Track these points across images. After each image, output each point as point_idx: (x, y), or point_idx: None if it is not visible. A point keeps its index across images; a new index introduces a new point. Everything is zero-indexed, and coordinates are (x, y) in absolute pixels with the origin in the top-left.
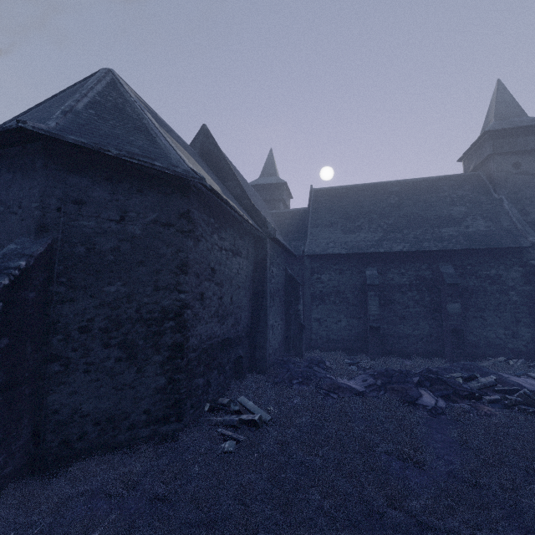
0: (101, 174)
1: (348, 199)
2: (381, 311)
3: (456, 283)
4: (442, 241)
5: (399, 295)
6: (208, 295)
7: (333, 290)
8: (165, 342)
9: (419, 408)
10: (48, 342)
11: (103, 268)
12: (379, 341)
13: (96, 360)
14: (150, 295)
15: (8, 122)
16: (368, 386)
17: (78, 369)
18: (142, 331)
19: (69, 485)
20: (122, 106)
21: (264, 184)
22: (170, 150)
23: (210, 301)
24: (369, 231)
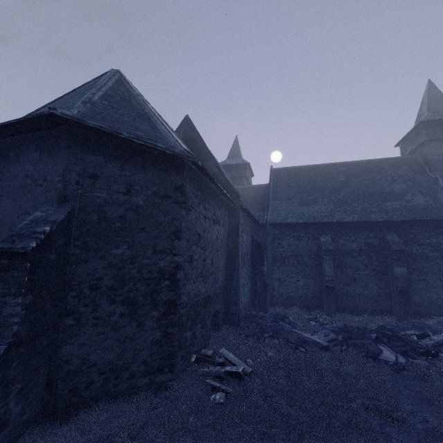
0: (113, 153)
1: (302, 177)
2: (334, 273)
3: (402, 250)
4: (387, 213)
5: (350, 259)
6: (195, 257)
7: (292, 254)
8: (161, 299)
9: (381, 363)
10: (63, 298)
11: (111, 233)
12: (334, 299)
13: (103, 315)
14: (149, 257)
15: (36, 111)
16: (330, 341)
17: (88, 322)
18: (142, 289)
19: (78, 432)
20: (128, 98)
21: (231, 164)
22: (168, 134)
23: (196, 263)
24: (322, 204)
